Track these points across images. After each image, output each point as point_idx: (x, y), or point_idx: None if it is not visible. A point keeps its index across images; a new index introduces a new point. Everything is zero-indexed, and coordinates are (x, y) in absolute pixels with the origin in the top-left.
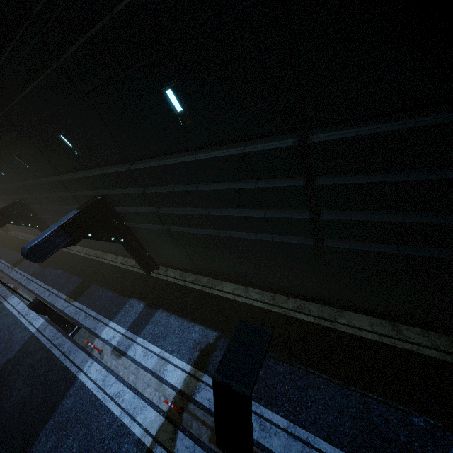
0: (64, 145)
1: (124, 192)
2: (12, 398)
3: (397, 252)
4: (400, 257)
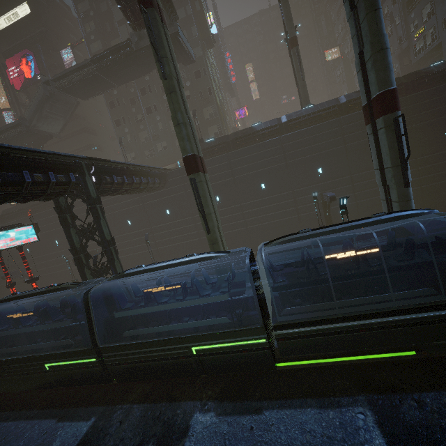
0: (314, 173)
1: (341, 188)
2: (335, 262)
3: (441, 182)
4: (442, 184)
